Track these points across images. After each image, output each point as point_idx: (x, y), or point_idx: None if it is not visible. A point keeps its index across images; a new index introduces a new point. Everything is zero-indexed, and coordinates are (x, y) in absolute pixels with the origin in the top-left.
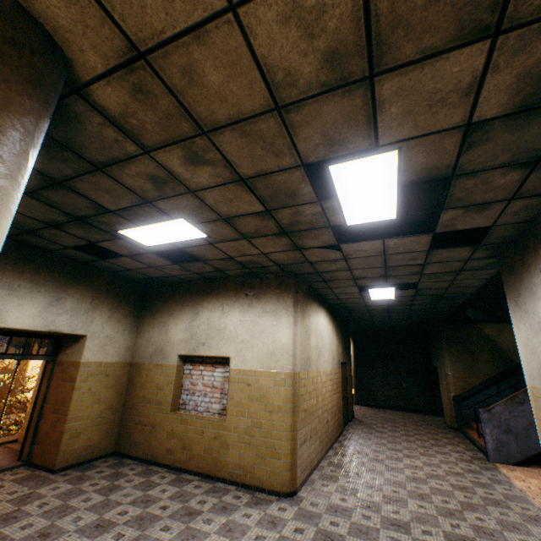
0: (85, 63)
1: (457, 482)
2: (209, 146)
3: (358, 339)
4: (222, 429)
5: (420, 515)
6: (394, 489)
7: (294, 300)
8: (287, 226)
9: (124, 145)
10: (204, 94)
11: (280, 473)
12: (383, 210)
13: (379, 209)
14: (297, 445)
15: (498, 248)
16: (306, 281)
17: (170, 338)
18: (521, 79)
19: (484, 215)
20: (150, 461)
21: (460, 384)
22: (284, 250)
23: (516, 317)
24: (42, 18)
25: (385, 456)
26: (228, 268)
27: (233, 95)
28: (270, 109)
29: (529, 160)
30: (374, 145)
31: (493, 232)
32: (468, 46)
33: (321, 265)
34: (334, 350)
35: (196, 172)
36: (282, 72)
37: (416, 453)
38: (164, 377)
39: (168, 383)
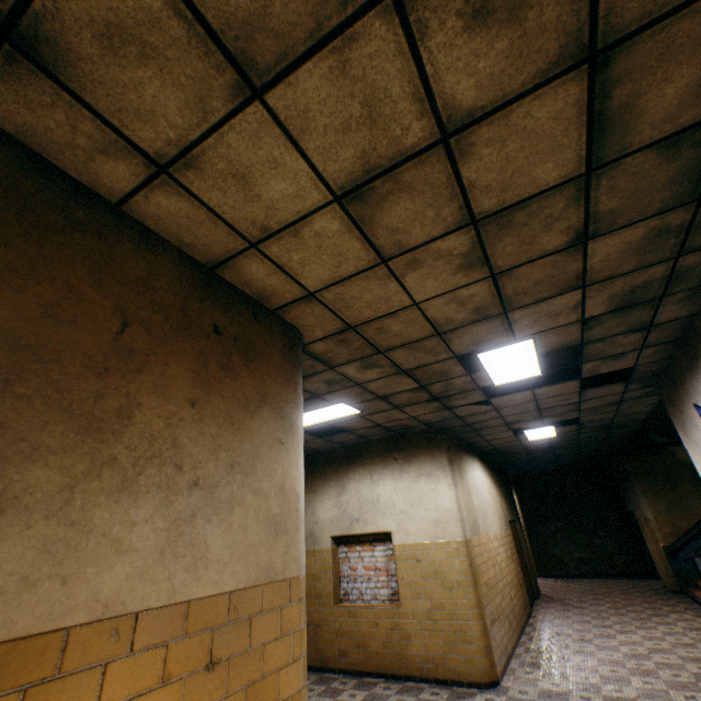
0: (312, 336)
1: (688, 653)
2: (382, 358)
3: (521, 486)
4: (399, 617)
5: (647, 690)
6: (611, 669)
7: (448, 458)
8: (438, 394)
9: (316, 367)
10: (387, 335)
11: (476, 660)
12: (527, 371)
13: (523, 371)
14: (487, 625)
15: (650, 379)
16: (454, 434)
17: (318, 518)
18: (611, 298)
19: (623, 361)
20: (321, 667)
21: (667, 529)
22: (433, 411)
23: (689, 448)
24: (297, 324)
25: (593, 634)
26: (373, 433)
27: (407, 333)
28: (433, 335)
29: (642, 327)
30: (512, 339)
31: (637, 369)
32: (567, 293)
33: (471, 417)
34: (498, 506)
35: (366, 372)
36: (443, 319)
37: (631, 627)
38: (319, 564)
39: (325, 571)
